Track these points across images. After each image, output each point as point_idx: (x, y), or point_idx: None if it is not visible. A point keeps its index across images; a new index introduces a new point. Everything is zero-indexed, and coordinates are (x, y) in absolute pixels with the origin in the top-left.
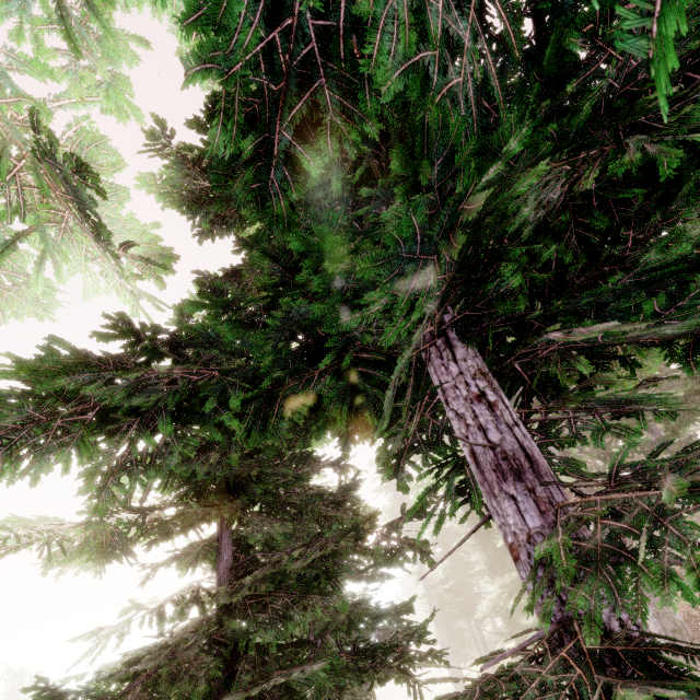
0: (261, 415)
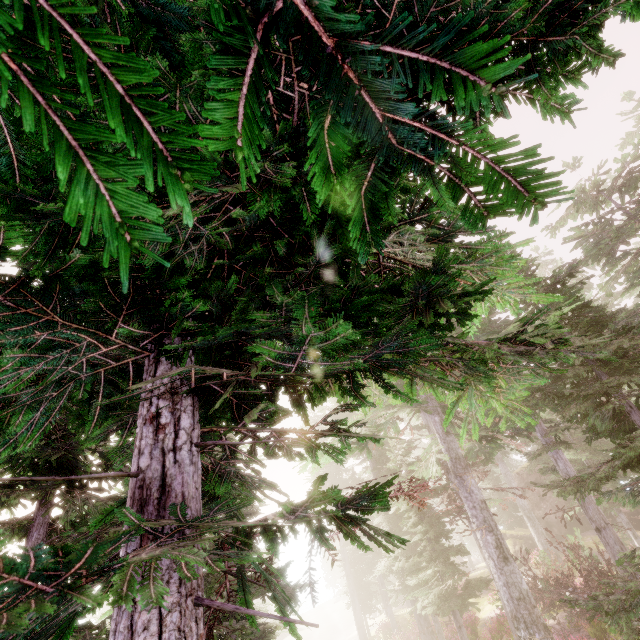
0: None
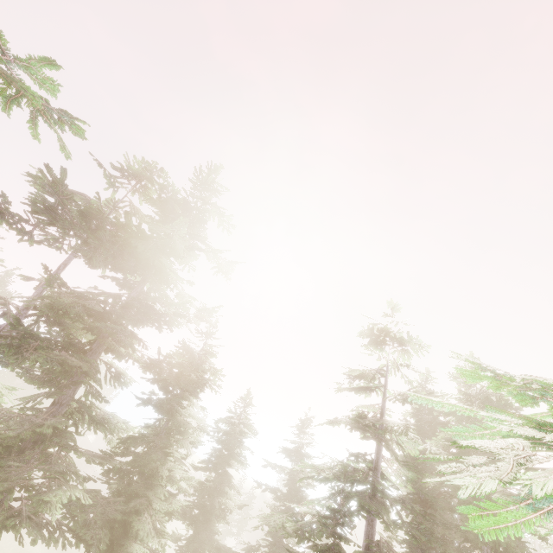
0: None
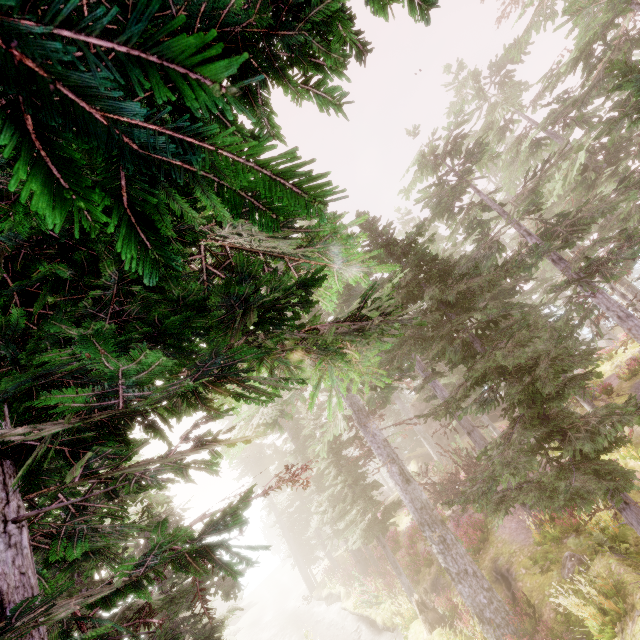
0: None
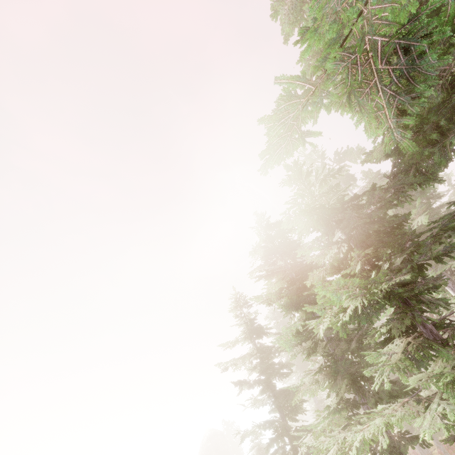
0: None
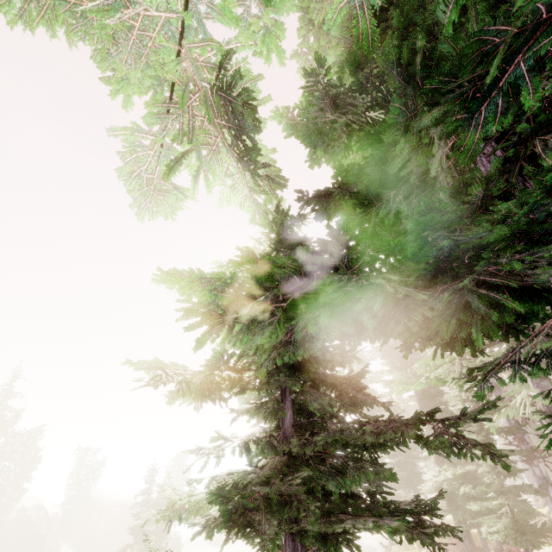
0: (386, 318)
